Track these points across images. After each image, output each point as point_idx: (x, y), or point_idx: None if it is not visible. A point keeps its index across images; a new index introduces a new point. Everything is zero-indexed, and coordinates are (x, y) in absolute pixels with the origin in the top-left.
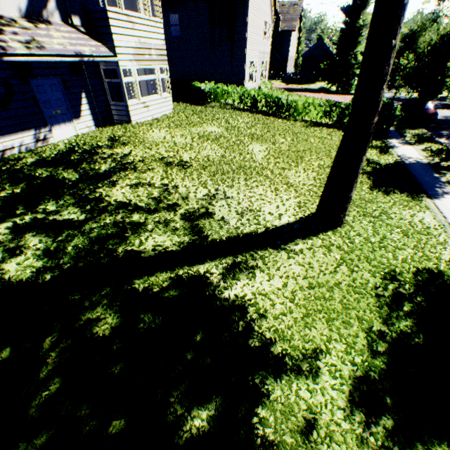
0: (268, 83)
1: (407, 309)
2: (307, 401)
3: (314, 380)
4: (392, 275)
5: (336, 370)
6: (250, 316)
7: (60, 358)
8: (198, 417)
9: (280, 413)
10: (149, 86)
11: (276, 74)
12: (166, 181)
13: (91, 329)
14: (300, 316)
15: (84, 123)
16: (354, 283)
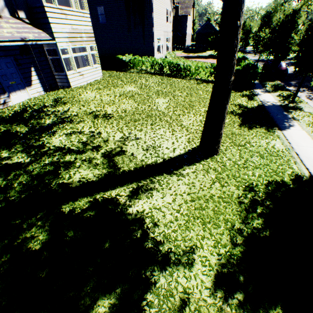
0: (172, 53)
1: (259, 211)
2: (183, 285)
3: (190, 269)
4: (251, 187)
5: (206, 260)
6: (147, 225)
7: (0, 269)
8: (101, 305)
9: (163, 296)
10: (84, 60)
11: (179, 47)
12: (93, 129)
13: (26, 245)
14: (183, 222)
15: (35, 89)
16: (223, 195)
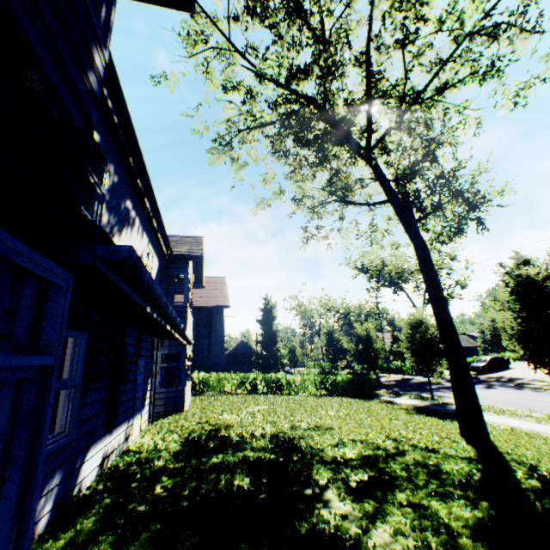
0: None
1: None
2: None
3: None
4: None
5: None
6: None
7: None
8: None
9: None
10: None
11: None
12: (345, 439)
13: None
14: None
15: (145, 414)
16: None
